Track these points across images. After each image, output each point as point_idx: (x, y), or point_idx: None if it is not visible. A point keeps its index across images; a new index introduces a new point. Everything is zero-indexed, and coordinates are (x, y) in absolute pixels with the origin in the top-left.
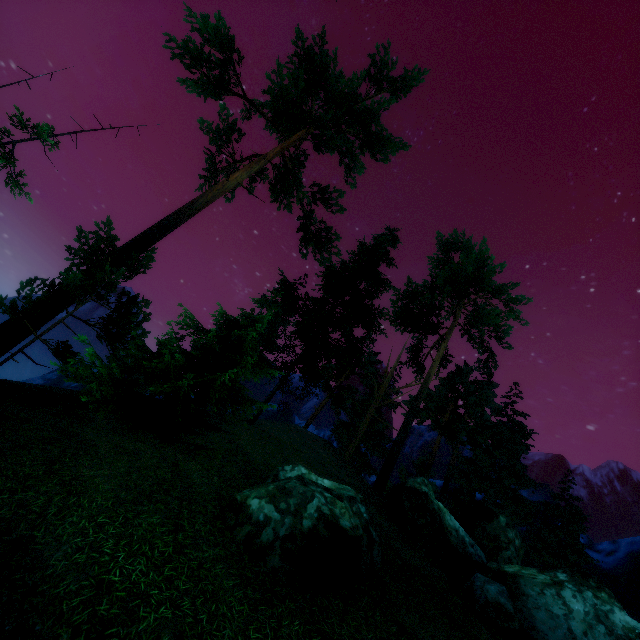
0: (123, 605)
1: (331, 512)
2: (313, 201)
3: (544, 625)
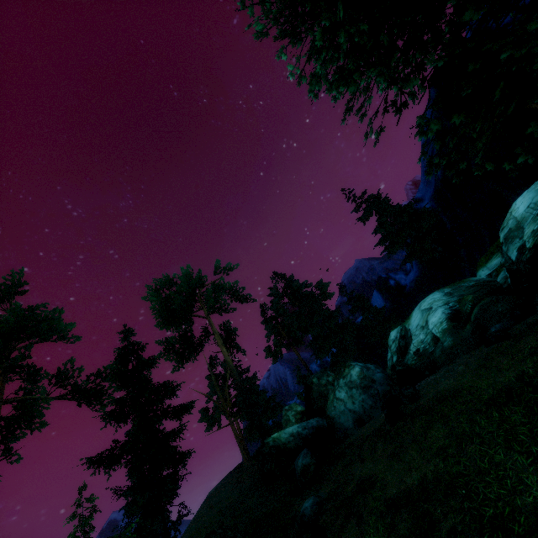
0: None
1: None
2: (62, 386)
3: (346, 422)
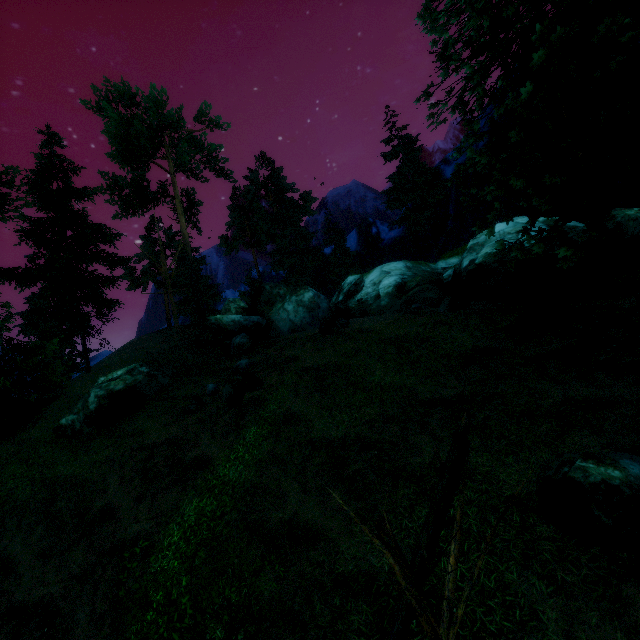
0: (7, 495)
1: (106, 391)
2: None
3: (283, 327)
